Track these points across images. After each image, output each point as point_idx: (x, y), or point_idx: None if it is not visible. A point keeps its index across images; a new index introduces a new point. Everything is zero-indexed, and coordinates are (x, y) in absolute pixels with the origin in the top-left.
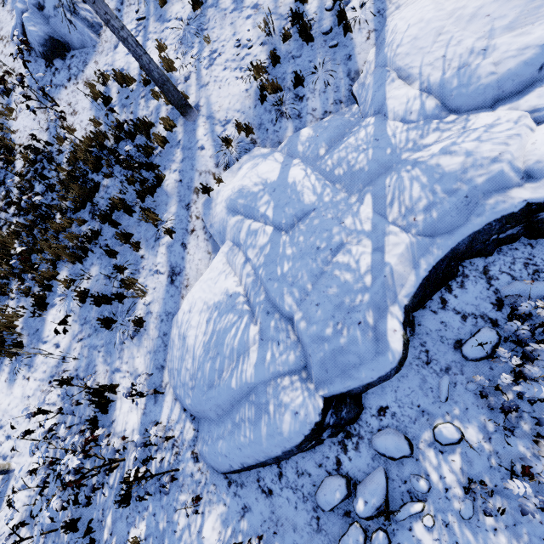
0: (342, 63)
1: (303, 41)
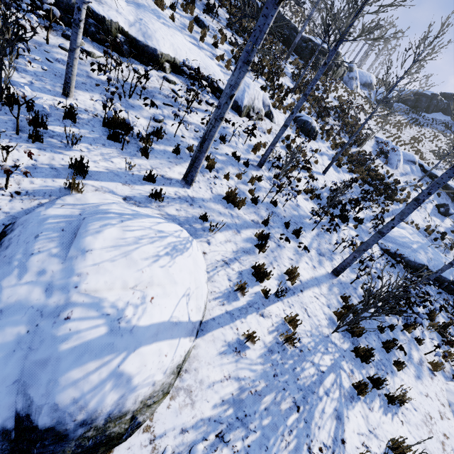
0: (445, 251)
1: (440, 238)
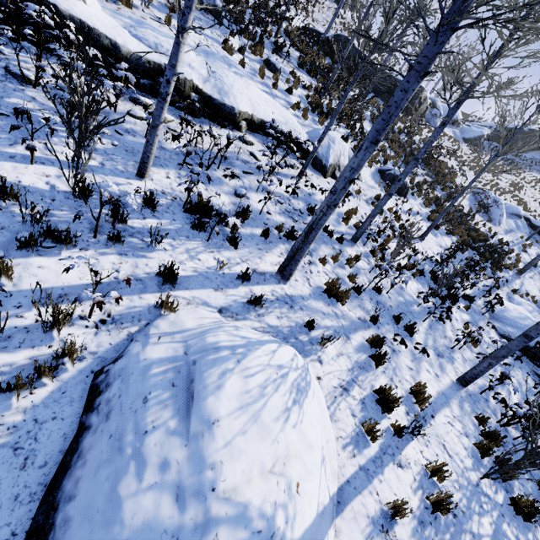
0: None
1: None
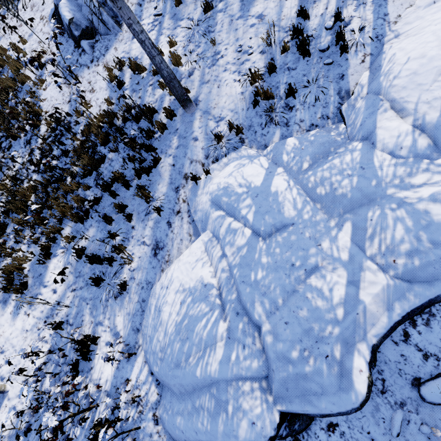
0: (335, 81)
1: (300, 55)
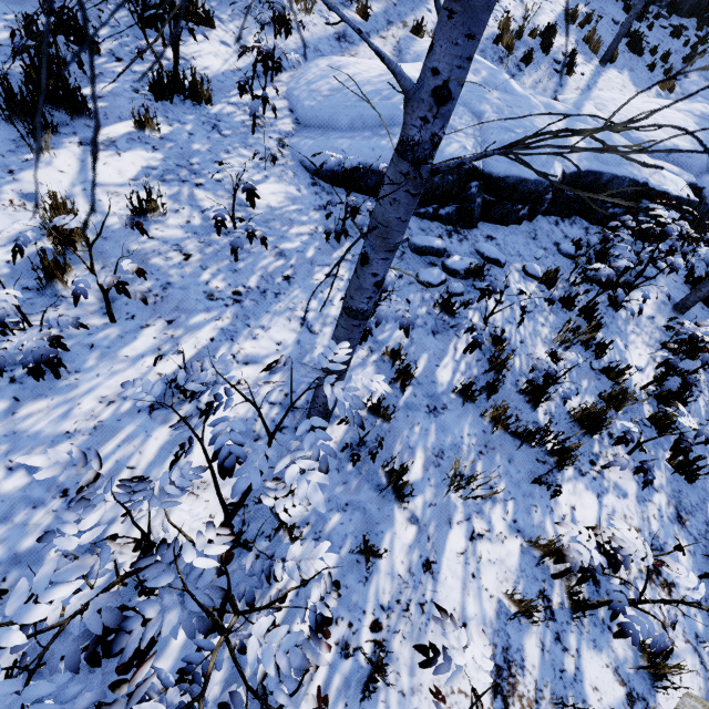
0: (556, 84)
1: (541, 49)
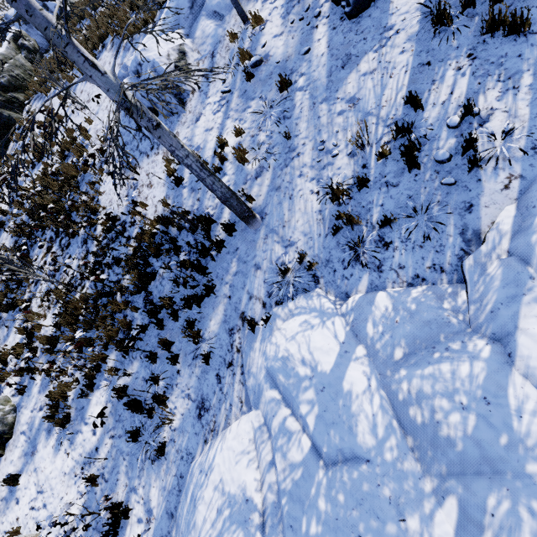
0: (457, 212)
1: (406, 164)
